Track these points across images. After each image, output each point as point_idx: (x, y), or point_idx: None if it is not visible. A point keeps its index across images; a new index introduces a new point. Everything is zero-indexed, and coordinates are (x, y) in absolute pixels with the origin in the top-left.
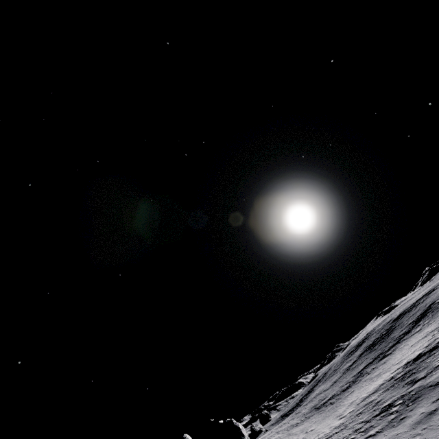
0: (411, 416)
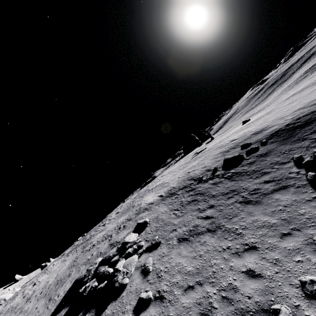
0: None
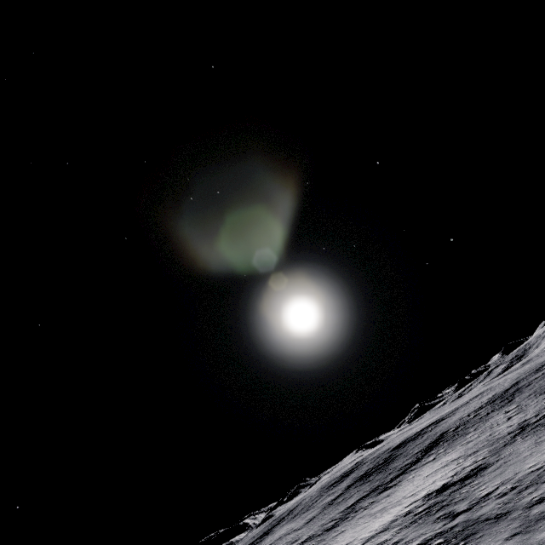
0: None
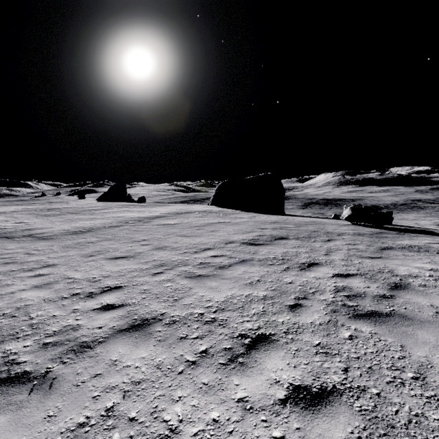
0: None
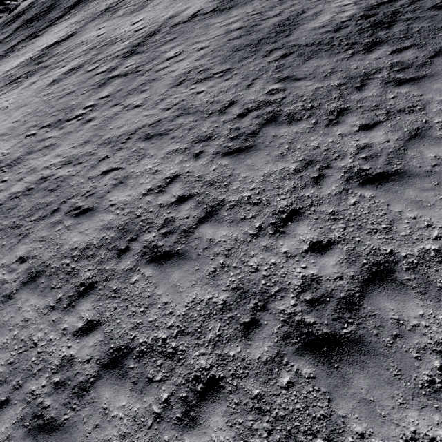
0: (25, 85)
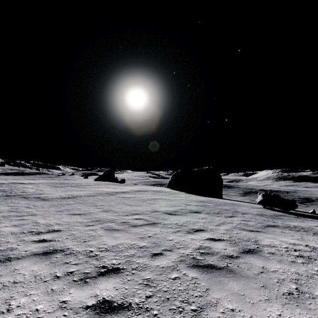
0: None
